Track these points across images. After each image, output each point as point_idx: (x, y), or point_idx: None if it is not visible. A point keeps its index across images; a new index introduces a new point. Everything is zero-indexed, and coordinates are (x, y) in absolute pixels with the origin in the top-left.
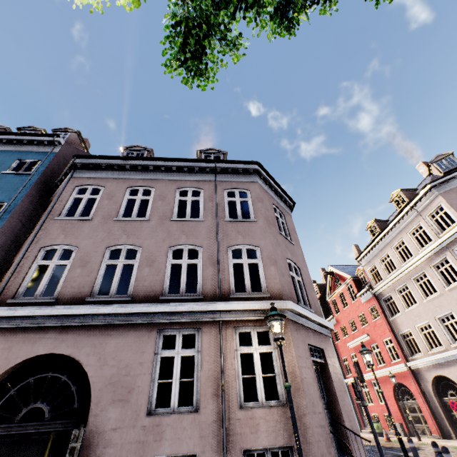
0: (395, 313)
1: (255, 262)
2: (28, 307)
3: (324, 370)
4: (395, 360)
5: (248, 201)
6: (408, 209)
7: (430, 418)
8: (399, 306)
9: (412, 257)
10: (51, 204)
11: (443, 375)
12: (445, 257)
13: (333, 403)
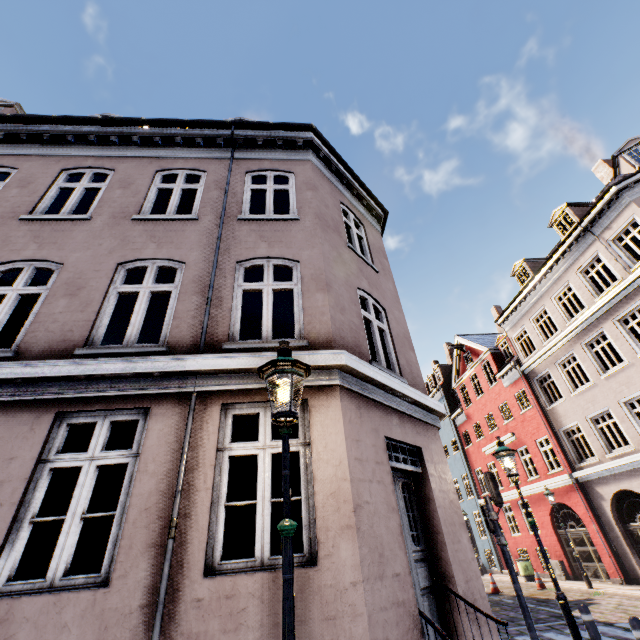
0: (556, 399)
1: (288, 287)
2: None
3: (421, 487)
4: (555, 470)
5: (290, 189)
6: (578, 233)
7: (608, 553)
8: (562, 388)
9: (584, 309)
10: None
11: (630, 489)
12: (639, 304)
13: (436, 549)
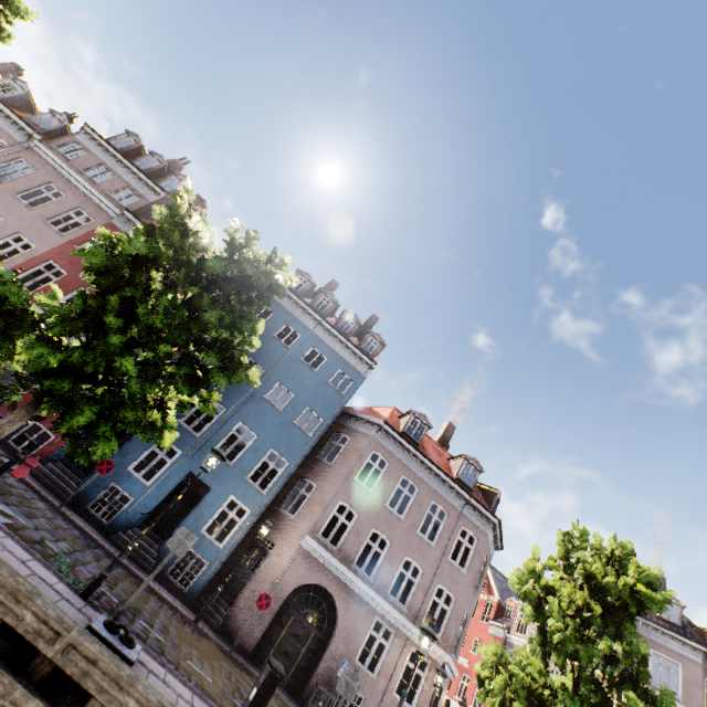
0: None
1: (447, 609)
2: (328, 552)
3: (434, 700)
4: None
5: (471, 549)
6: None
7: None
8: None
9: None
10: (351, 451)
11: None
12: None
13: None
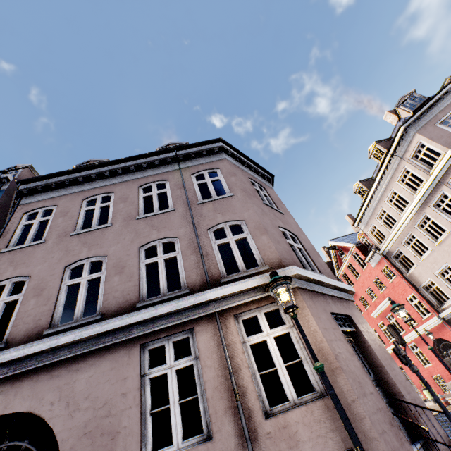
0: (410, 267)
1: (243, 236)
2: None
3: (359, 340)
4: (426, 316)
5: (220, 178)
6: (389, 158)
7: None
8: (412, 258)
9: (408, 204)
10: None
11: None
12: (443, 192)
13: (383, 377)
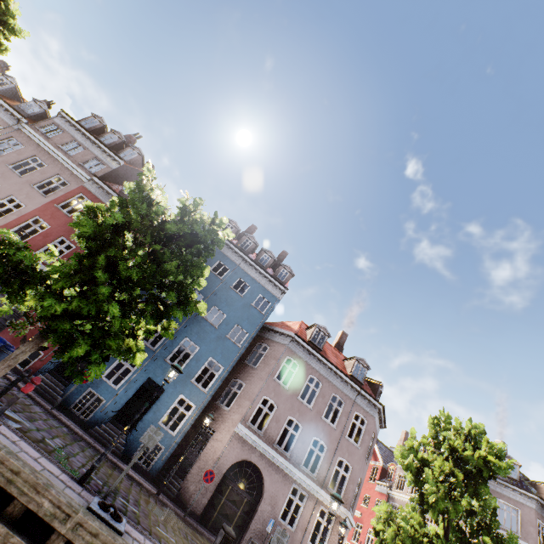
0: None
1: (346, 475)
2: (255, 436)
3: None
4: None
5: (363, 429)
6: None
7: None
8: None
9: None
10: (270, 357)
11: None
12: None
13: None
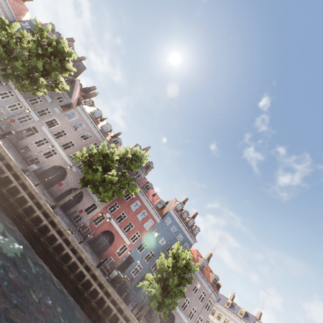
0: None
1: (200, 322)
2: None
3: None
4: None
5: (210, 306)
6: (239, 319)
7: None
8: None
9: None
10: None
11: None
12: None
13: None
